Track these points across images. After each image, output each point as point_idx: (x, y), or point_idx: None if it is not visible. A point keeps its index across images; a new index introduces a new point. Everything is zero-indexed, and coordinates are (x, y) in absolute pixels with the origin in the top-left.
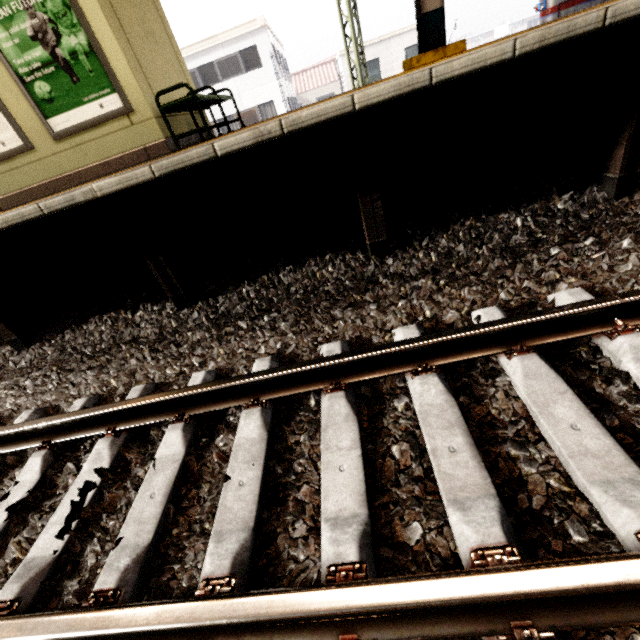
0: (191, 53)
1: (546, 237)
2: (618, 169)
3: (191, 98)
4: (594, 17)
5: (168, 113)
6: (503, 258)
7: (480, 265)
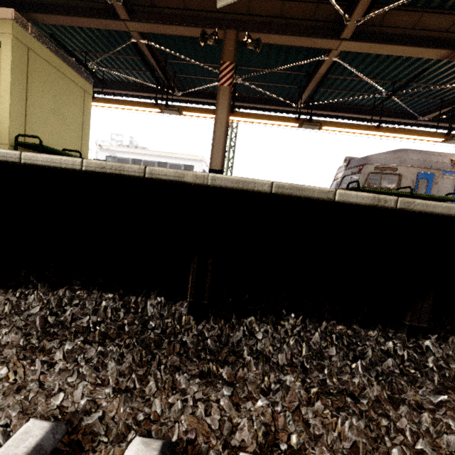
0: (158, 154)
1: (102, 330)
2: (189, 294)
3: (38, 145)
4: (138, 168)
5: (28, 149)
6: (25, 334)
7: (4, 332)
